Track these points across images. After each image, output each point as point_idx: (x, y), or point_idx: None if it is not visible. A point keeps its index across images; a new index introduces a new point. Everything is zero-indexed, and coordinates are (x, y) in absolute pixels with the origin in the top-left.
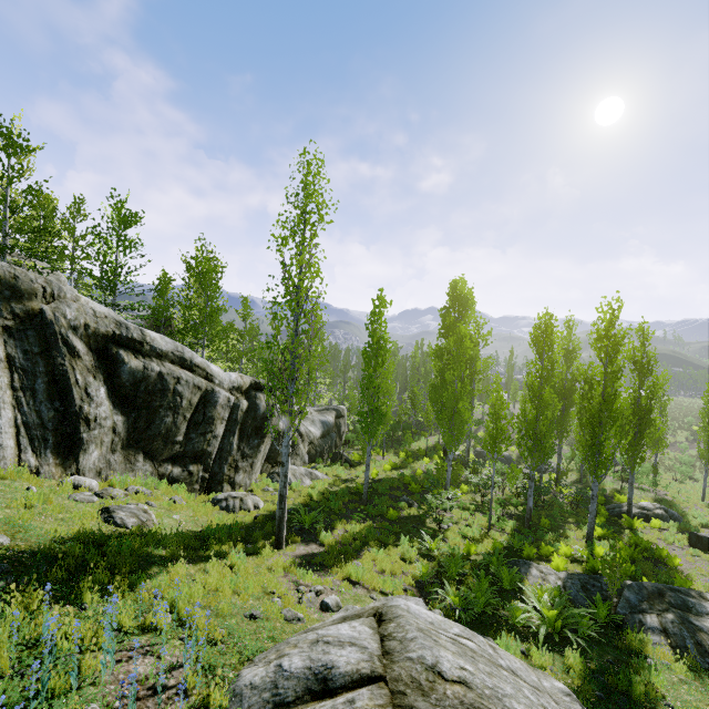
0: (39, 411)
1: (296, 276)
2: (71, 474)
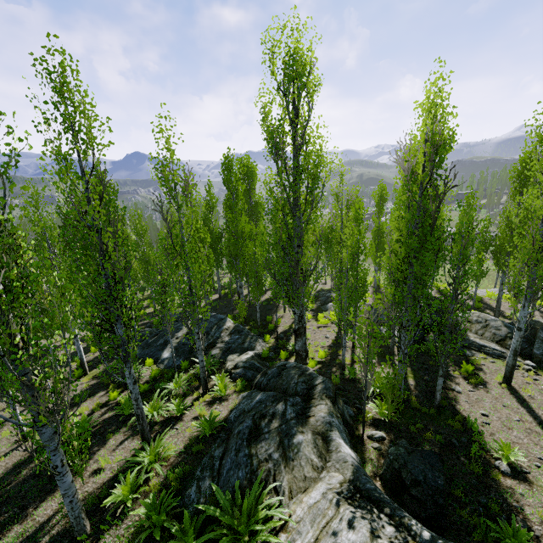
0: None
1: None
2: None
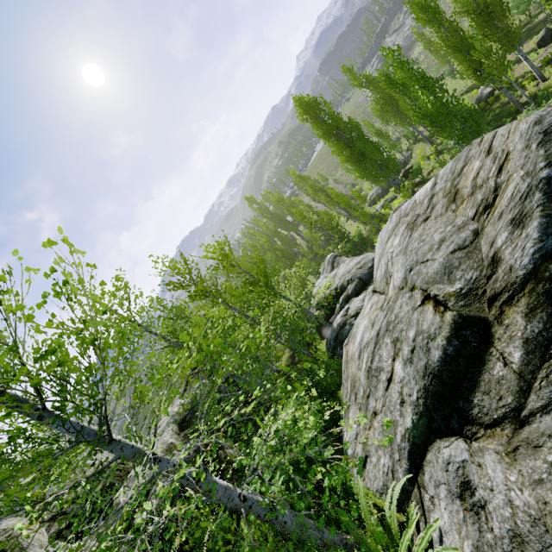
0: None
1: None
2: None
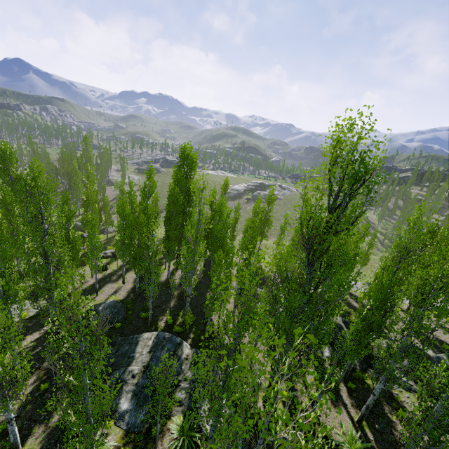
0: None
1: None
2: None
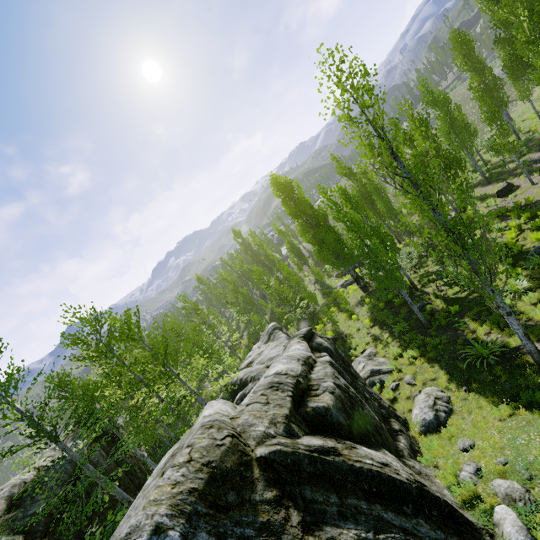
0: (429, 539)
1: (376, 180)
2: (489, 537)
